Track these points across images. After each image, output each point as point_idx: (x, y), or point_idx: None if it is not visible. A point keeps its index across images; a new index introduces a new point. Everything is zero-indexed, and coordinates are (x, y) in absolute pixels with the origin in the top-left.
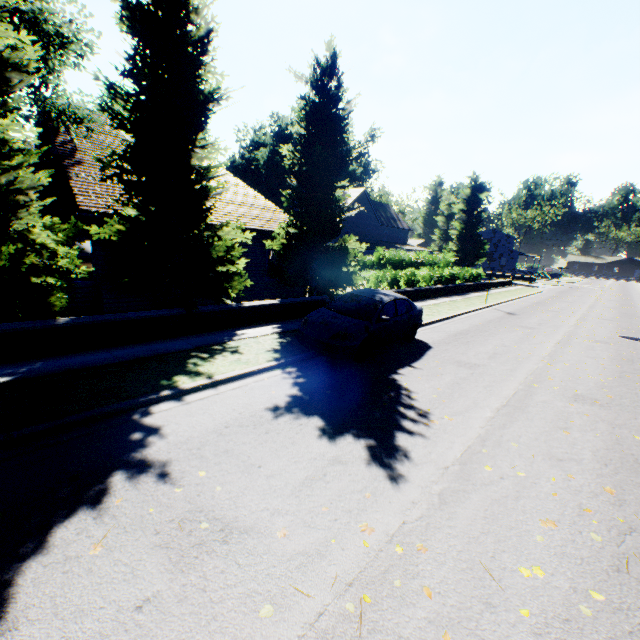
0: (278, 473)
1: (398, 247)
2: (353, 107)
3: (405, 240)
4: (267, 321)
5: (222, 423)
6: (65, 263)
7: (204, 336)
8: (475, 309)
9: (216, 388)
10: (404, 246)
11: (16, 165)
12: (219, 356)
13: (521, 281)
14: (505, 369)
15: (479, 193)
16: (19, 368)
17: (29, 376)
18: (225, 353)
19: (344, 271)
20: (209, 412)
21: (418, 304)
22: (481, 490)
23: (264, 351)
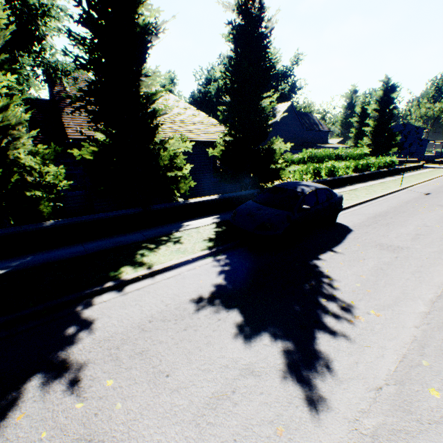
0: (184, 386)
1: (320, 146)
2: (274, 24)
3: (326, 140)
4: (209, 213)
5: (147, 317)
6: (51, 179)
7: (157, 228)
8: (391, 192)
9: (153, 277)
10: (325, 145)
11: (4, 106)
12: (163, 246)
13: (431, 164)
14: (432, 251)
15: (391, 93)
16: (15, 262)
17: (17, 269)
18: (169, 243)
19: (272, 168)
20: (140, 304)
21: (338, 190)
22: (431, 433)
23: (201, 240)
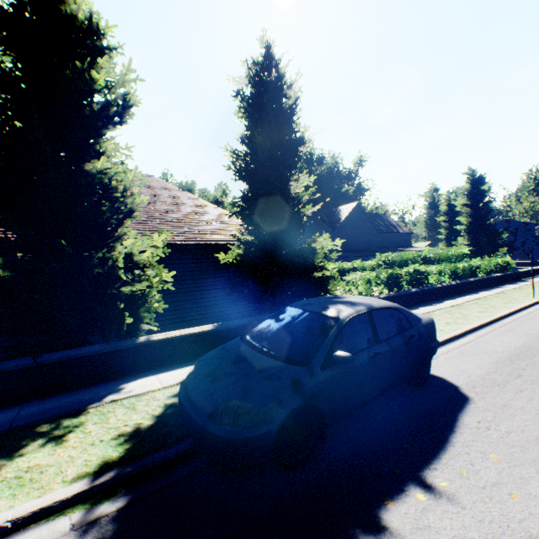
0: None
1: (401, 250)
2: (298, 92)
3: (408, 243)
4: (197, 356)
5: None
6: None
7: (66, 397)
8: (522, 306)
9: None
10: (408, 248)
11: None
12: (4, 460)
13: None
14: None
15: (480, 185)
16: None
17: None
18: (29, 448)
19: (317, 276)
20: None
21: (431, 307)
22: None
23: (109, 437)
